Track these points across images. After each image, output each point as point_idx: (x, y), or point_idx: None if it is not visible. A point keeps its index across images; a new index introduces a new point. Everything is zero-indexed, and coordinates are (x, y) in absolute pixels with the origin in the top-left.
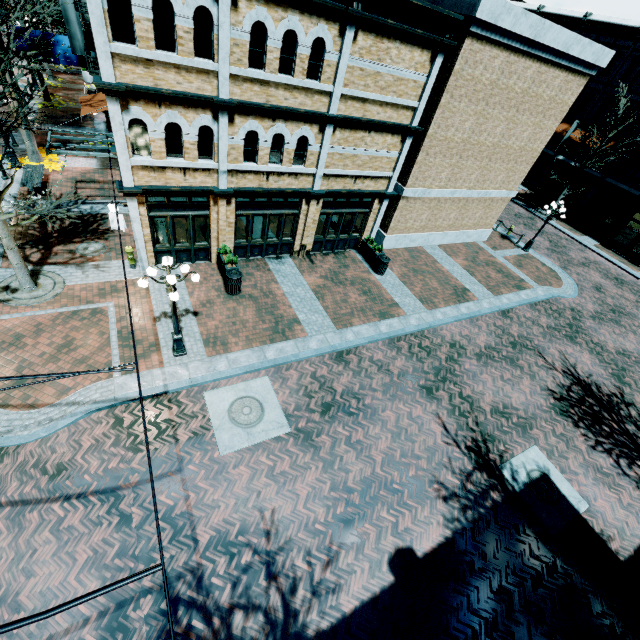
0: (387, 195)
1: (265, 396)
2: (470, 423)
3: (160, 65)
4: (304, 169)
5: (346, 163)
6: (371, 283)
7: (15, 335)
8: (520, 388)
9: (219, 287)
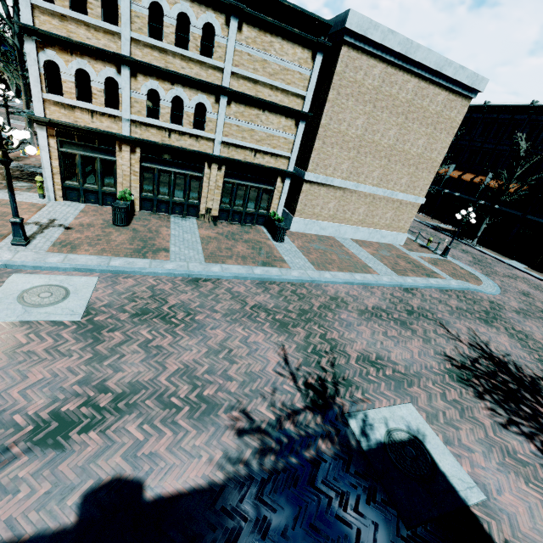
0: (287, 172)
1: (79, 289)
2: (323, 362)
3: (73, 21)
4: (203, 133)
5: (244, 136)
6: (266, 245)
7: None
8: (406, 346)
9: (109, 220)
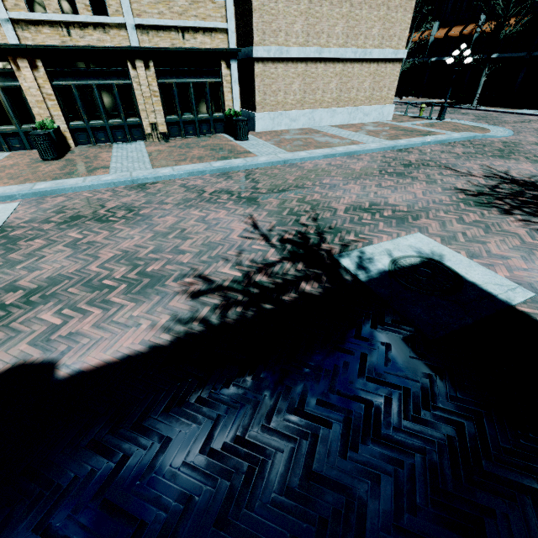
0: (229, 51)
1: None
2: (303, 219)
3: None
4: (109, 18)
5: (161, 11)
6: (227, 145)
7: None
8: (407, 190)
9: (39, 158)
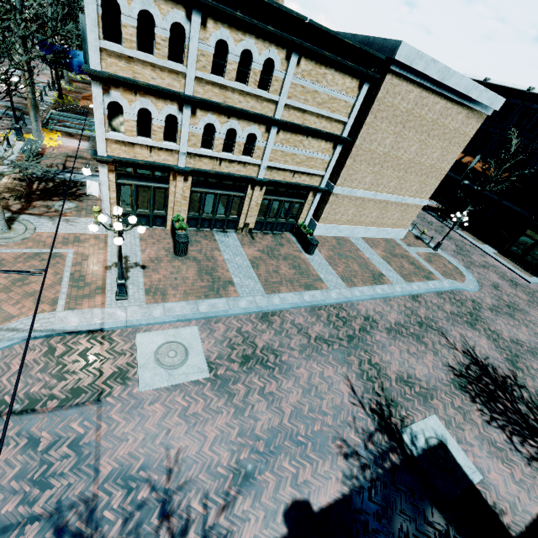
0: (320, 189)
1: (191, 343)
2: (376, 388)
3: (139, 62)
4: (251, 160)
5: (287, 159)
6: (301, 260)
7: None
8: (424, 362)
9: (169, 248)
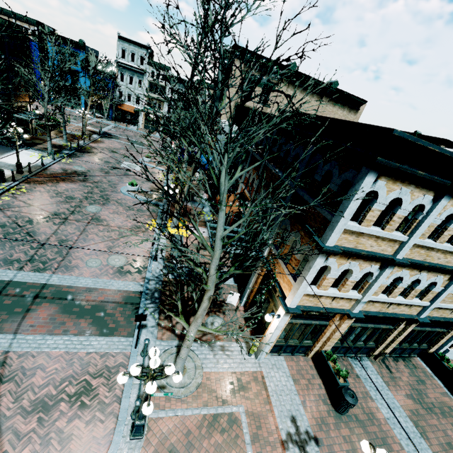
0: None
1: None
2: None
3: (367, 235)
4: (421, 302)
5: (452, 299)
6: None
7: (170, 447)
8: None
9: (324, 396)
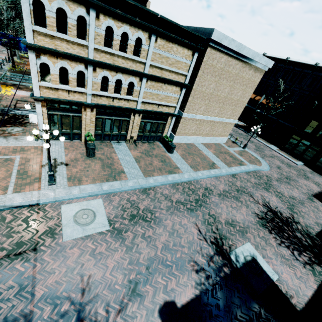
0: (174, 115)
1: (98, 209)
2: (213, 229)
3: (58, 39)
4: (132, 98)
5: (153, 97)
6: (166, 157)
7: None
8: (241, 212)
9: (83, 153)
